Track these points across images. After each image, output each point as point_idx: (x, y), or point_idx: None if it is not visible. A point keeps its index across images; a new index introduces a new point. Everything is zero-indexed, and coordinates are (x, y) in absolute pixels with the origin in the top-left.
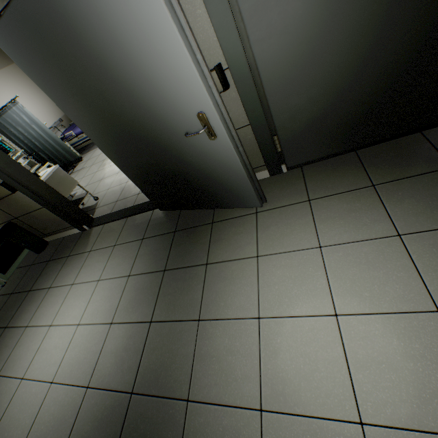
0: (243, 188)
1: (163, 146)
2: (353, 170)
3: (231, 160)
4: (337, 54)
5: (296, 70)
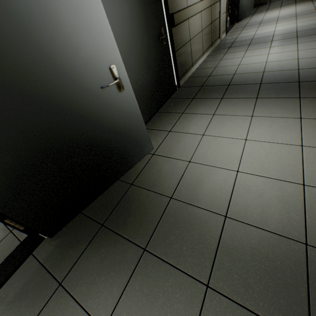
0: (142, 136)
1: (69, 114)
2: (167, 115)
3: (133, 109)
4: (138, 58)
5: (126, 64)
